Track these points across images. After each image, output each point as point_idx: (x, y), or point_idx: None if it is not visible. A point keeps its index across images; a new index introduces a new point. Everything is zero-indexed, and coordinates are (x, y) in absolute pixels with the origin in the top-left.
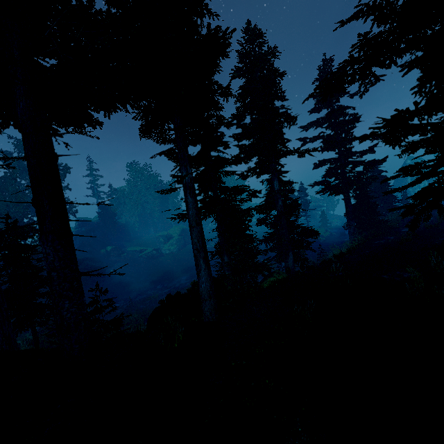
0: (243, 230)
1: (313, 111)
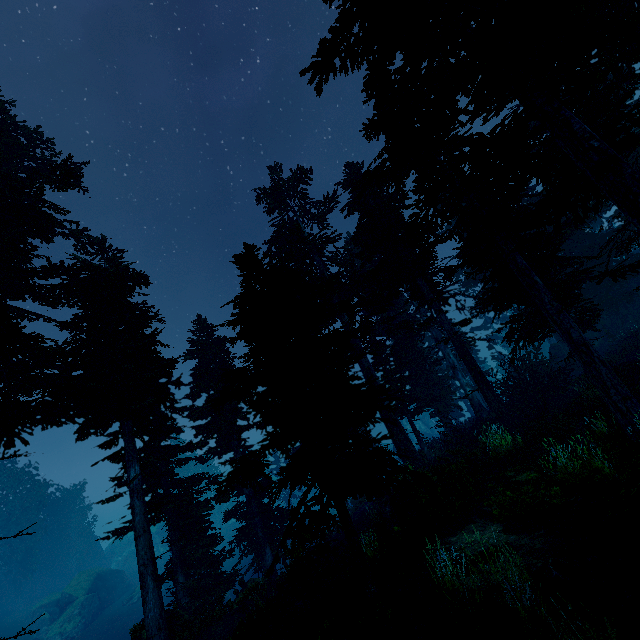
0: (203, 530)
1: None
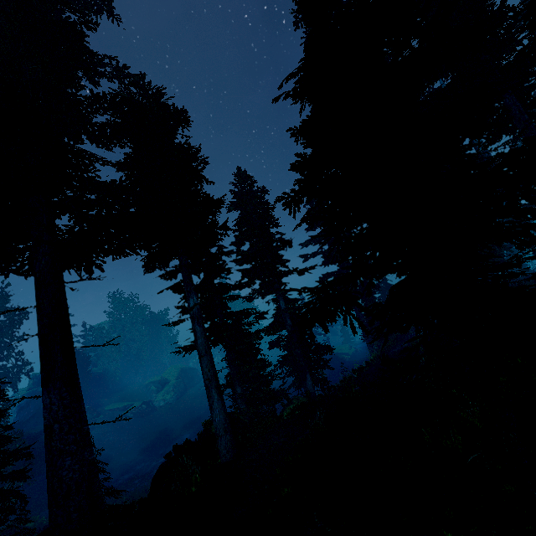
0: (254, 355)
1: (309, 229)
